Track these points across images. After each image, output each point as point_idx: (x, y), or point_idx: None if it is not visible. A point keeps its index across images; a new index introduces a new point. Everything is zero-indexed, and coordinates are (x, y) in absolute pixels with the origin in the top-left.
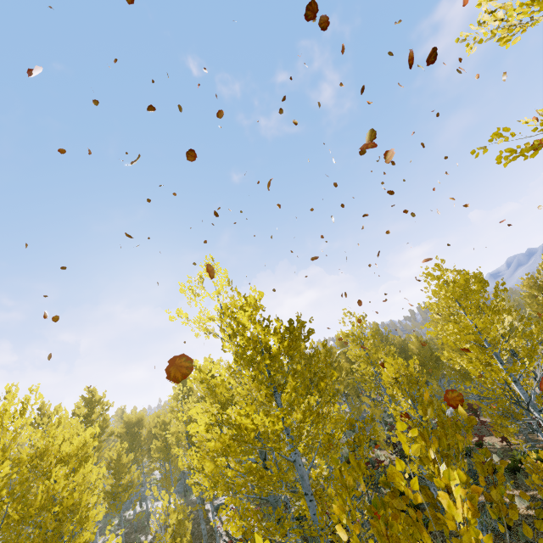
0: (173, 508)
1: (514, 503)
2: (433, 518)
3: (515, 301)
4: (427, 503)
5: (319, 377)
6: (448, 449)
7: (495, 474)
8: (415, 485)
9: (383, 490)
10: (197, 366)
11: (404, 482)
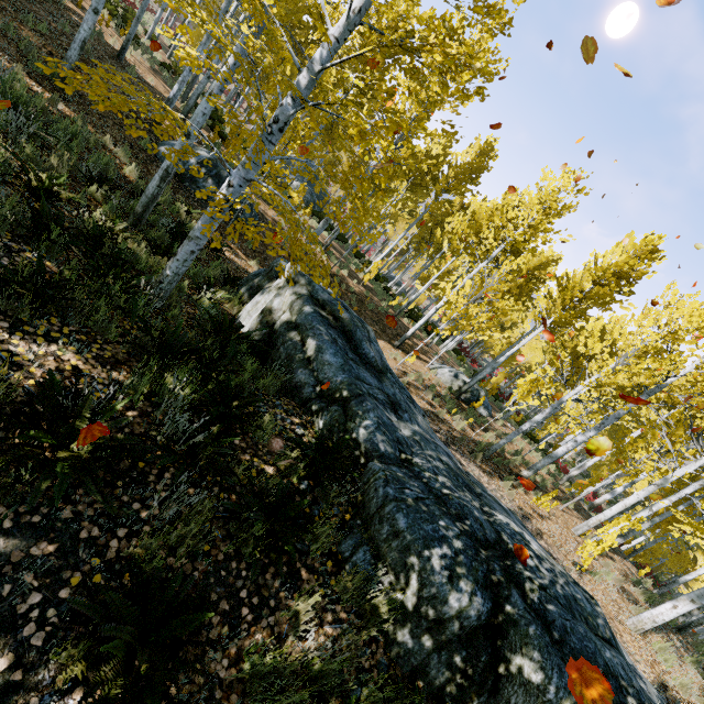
0: None
1: None
2: None
3: None
4: None
5: None
6: None
7: None
8: None
9: None
10: None
11: None
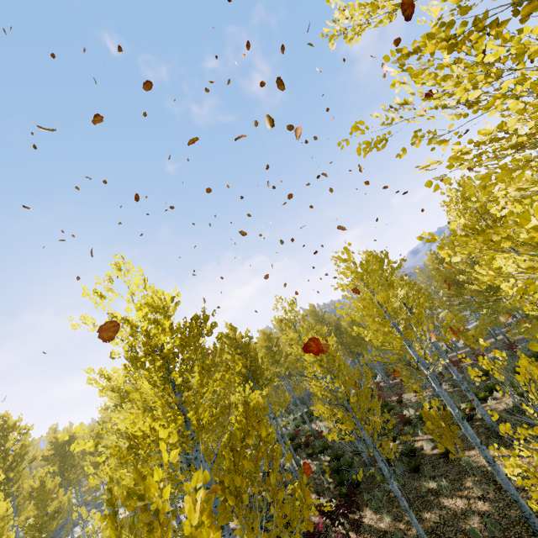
0: (105, 525)
1: (423, 446)
2: (223, 513)
3: (426, 274)
4: (358, 461)
5: (224, 370)
6: (242, 440)
7: (410, 425)
8: (166, 494)
9: (322, 458)
10: (106, 375)
11: (158, 492)
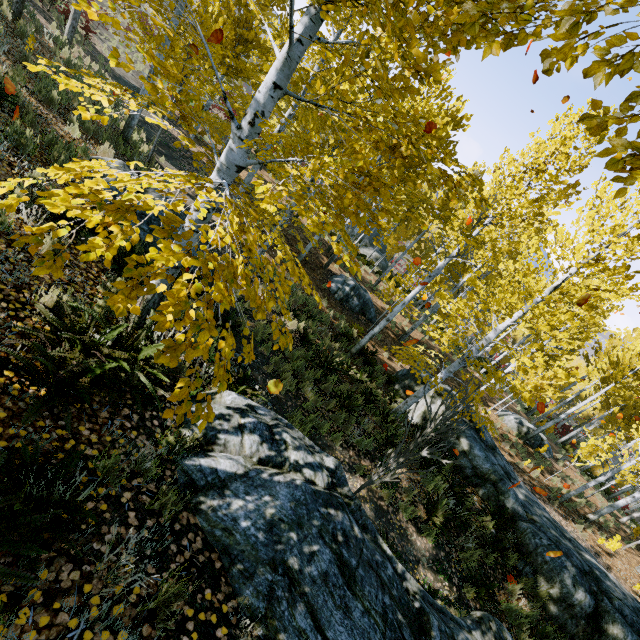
0: None
1: None
2: None
3: None
4: None
5: None
6: None
7: None
8: None
9: None
10: None
11: None
